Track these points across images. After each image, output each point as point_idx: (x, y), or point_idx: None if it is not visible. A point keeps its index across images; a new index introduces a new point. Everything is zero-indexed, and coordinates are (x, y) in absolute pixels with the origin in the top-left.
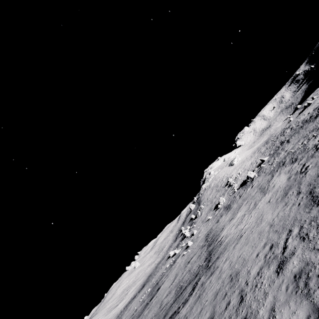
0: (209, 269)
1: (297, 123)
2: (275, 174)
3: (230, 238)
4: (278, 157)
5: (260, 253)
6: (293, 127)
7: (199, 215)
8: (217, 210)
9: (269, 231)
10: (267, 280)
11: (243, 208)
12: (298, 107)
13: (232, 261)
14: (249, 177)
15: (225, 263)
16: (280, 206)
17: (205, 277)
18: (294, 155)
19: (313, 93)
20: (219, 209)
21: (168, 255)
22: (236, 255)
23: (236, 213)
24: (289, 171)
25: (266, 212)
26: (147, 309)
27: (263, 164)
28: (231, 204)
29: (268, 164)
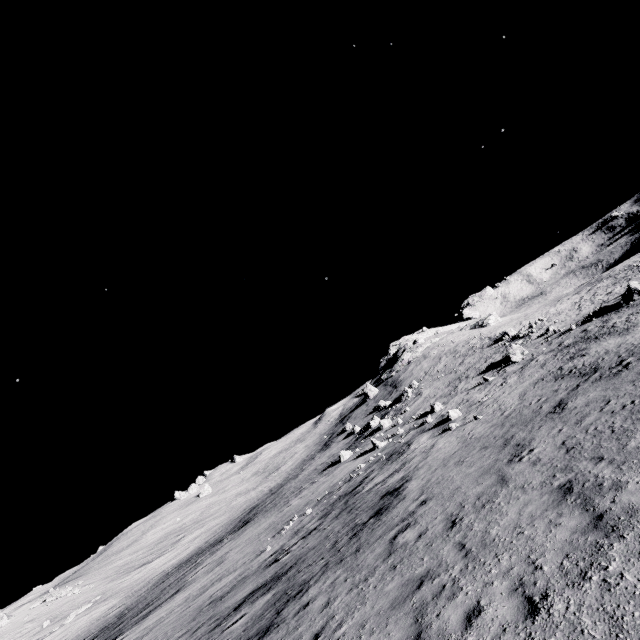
0: None
1: None
2: None
3: None
4: None
5: None
6: None
7: (410, 396)
8: (510, 366)
9: None
10: None
11: None
12: None
13: None
14: (636, 292)
15: None
16: None
17: None
18: None
19: None
20: (517, 363)
21: (318, 467)
22: None
23: None
24: None
25: None
26: (406, 528)
27: None
28: (596, 333)
29: None
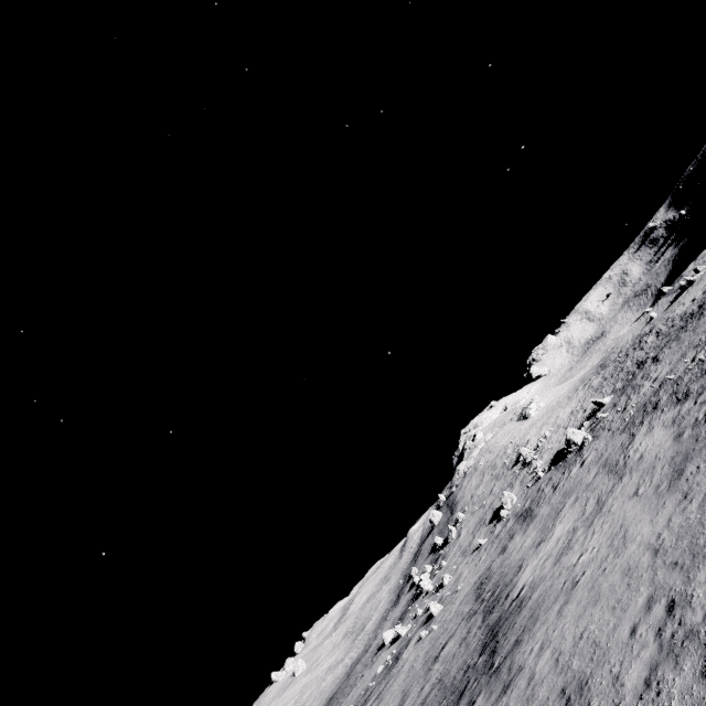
0: (497, 676)
1: (670, 321)
2: (638, 430)
3: (543, 590)
4: (638, 394)
5: (641, 626)
6: (662, 330)
7: (454, 536)
8: (499, 523)
9: (655, 564)
10: (681, 702)
11: (569, 513)
12: (665, 290)
13: (560, 652)
14: (571, 443)
15: (541, 658)
16: (670, 502)
17: (487, 699)
18: (680, 386)
19: (695, 262)
20: (503, 521)
21: (380, 641)
22: (570, 633)
23: (551, 527)
24: (674, 420)
25: (635, 518)
26: None
27: (601, 411)
28: (532, 506)
29: (615, 411)
